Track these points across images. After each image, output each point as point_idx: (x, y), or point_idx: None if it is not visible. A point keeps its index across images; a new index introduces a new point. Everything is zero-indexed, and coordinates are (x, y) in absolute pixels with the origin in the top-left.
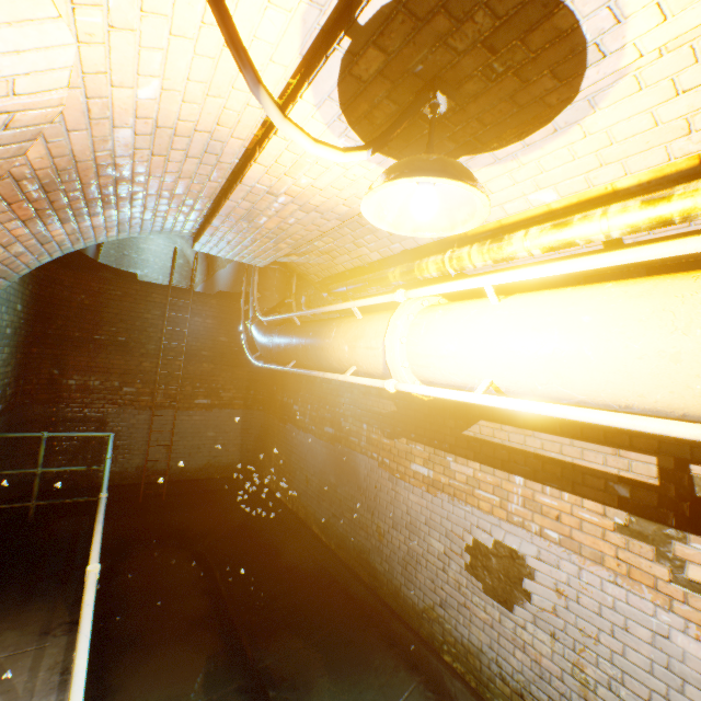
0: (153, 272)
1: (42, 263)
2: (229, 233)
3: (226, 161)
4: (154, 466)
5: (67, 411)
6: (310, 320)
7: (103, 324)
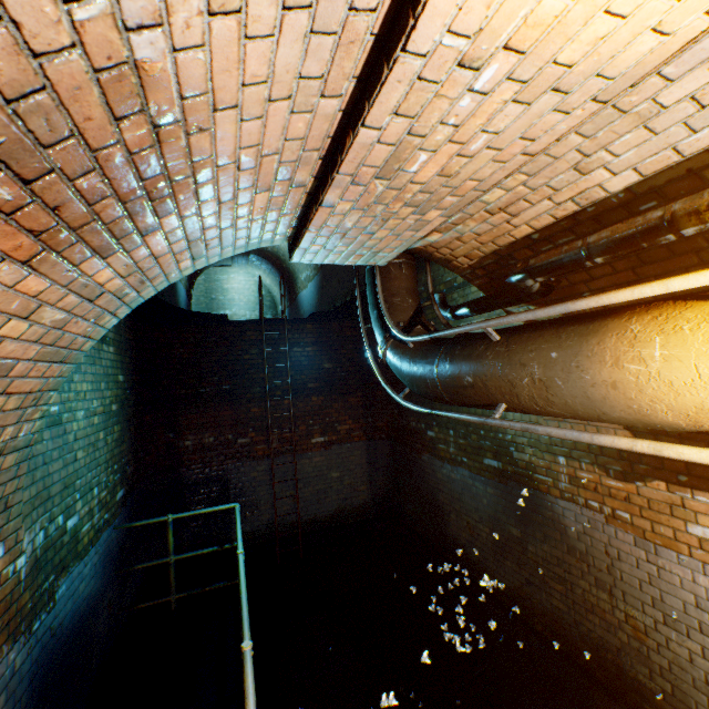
0: (240, 309)
1: (107, 328)
2: (347, 216)
3: (366, 1)
4: (284, 519)
5: (189, 474)
6: (516, 327)
7: (205, 376)
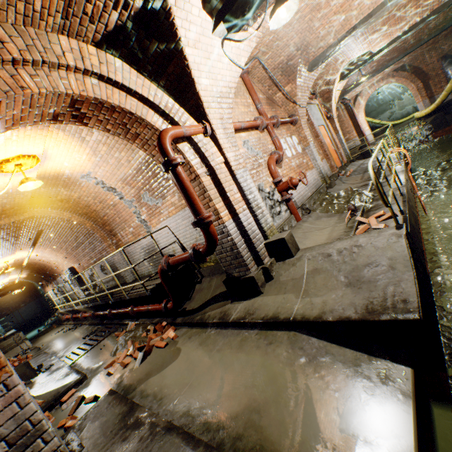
0: None
1: None
2: None
3: None
4: (22, 321)
5: None
6: None
7: None
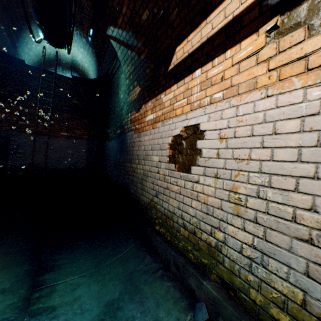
0: None
1: None
2: None
3: None
4: (39, 165)
5: None
6: None
7: (5, 86)
